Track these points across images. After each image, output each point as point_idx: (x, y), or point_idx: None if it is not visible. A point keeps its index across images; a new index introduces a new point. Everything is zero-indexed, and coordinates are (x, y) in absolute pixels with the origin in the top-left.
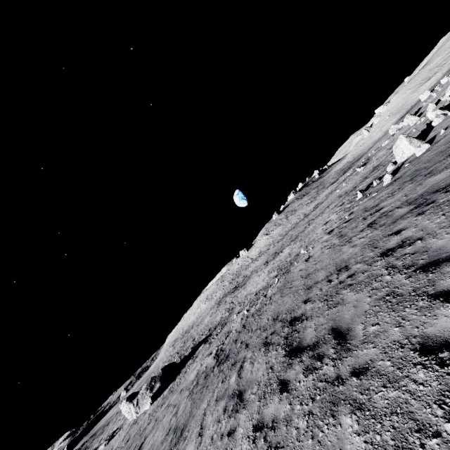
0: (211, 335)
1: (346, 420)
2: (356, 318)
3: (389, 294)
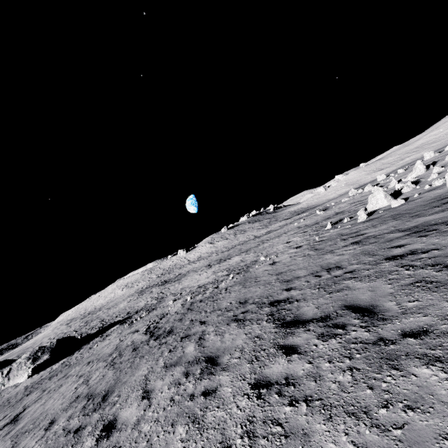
0: (131, 317)
1: (421, 370)
2: (380, 298)
3: (418, 281)
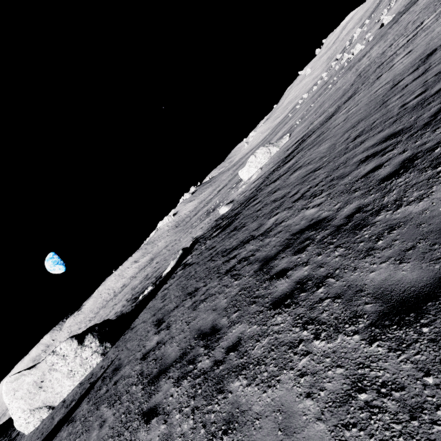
0: None
1: None
2: None
3: None
